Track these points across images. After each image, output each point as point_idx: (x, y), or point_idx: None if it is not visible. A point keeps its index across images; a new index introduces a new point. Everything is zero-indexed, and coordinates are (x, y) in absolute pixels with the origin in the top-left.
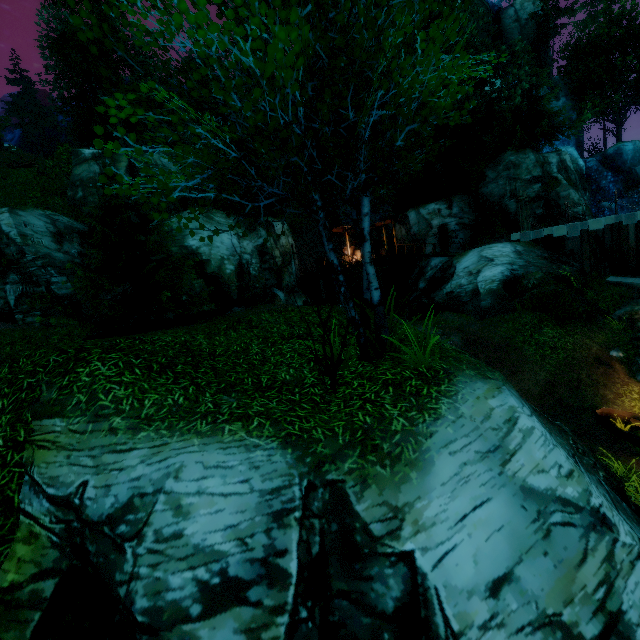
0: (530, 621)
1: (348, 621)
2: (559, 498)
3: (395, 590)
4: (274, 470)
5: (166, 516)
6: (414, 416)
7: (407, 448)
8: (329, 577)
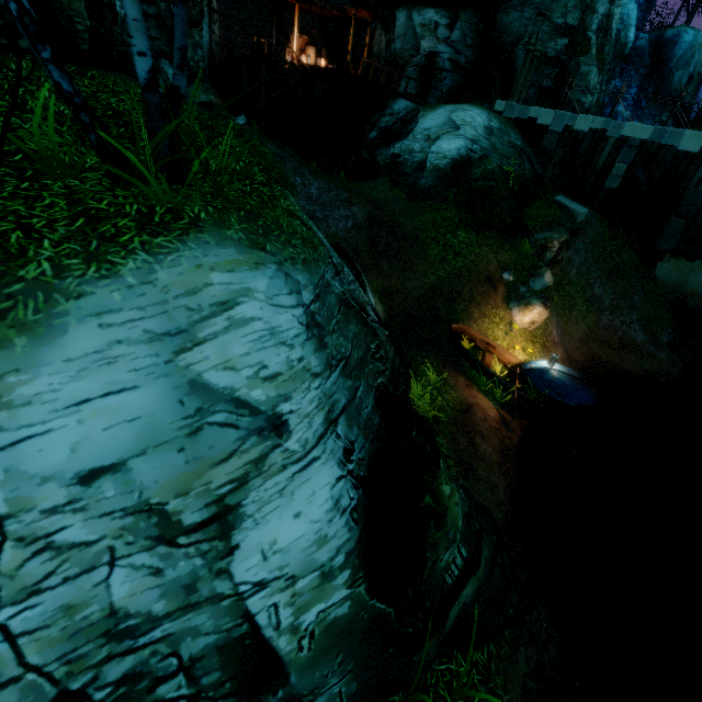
0: (125, 508)
1: None
2: (236, 399)
3: None
4: None
5: None
6: (72, 265)
7: (25, 305)
8: None
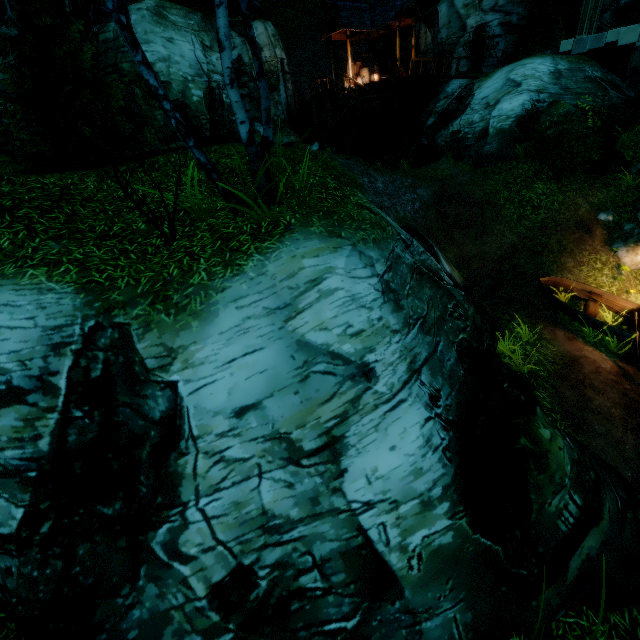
0: (264, 435)
1: (129, 422)
2: (331, 352)
3: (162, 406)
4: (60, 311)
5: None
6: (217, 271)
7: (195, 300)
8: (116, 393)
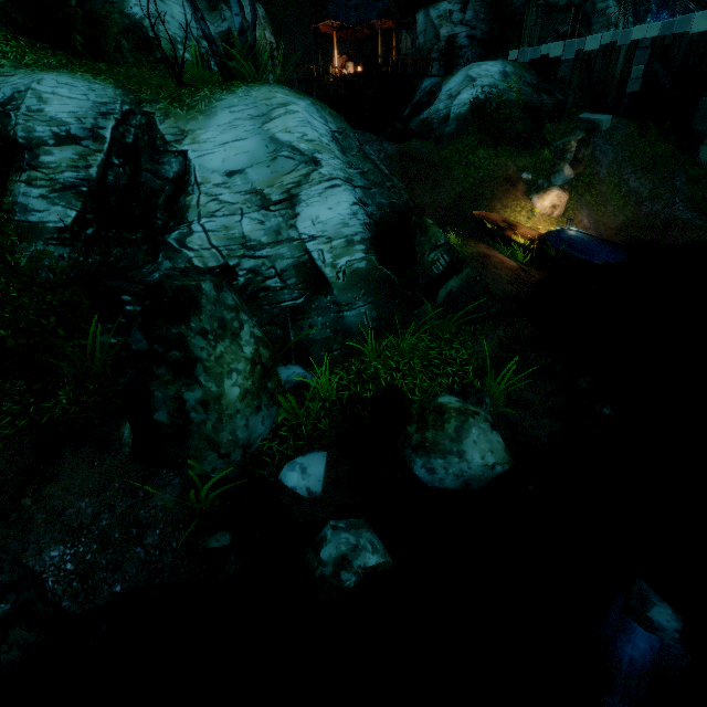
0: (246, 191)
1: (150, 183)
2: (292, 147)
3: (175, 169)
4: (105, 95)
5: (33, 101)
6: (217, 92)
7: (201, 104)
8: (141, 162)
